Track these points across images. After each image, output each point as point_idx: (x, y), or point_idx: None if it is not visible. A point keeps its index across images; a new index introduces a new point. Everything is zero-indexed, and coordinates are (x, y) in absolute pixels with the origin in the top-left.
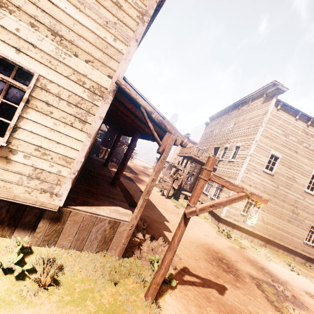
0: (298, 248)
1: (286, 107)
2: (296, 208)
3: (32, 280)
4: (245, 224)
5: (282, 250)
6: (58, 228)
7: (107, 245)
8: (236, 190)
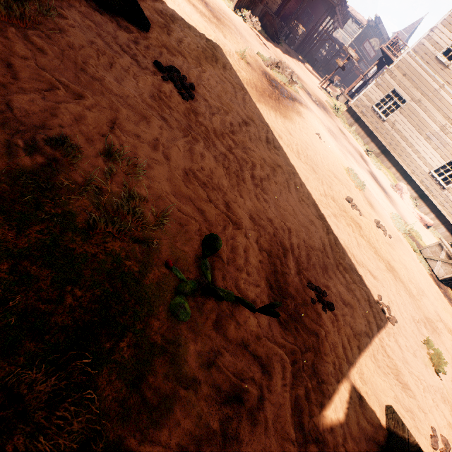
0: (417, 176)
1: None
2: (451, 125)
3: None
4: (369, 121)
5: (395, 171)
6: None
7: None
8: None
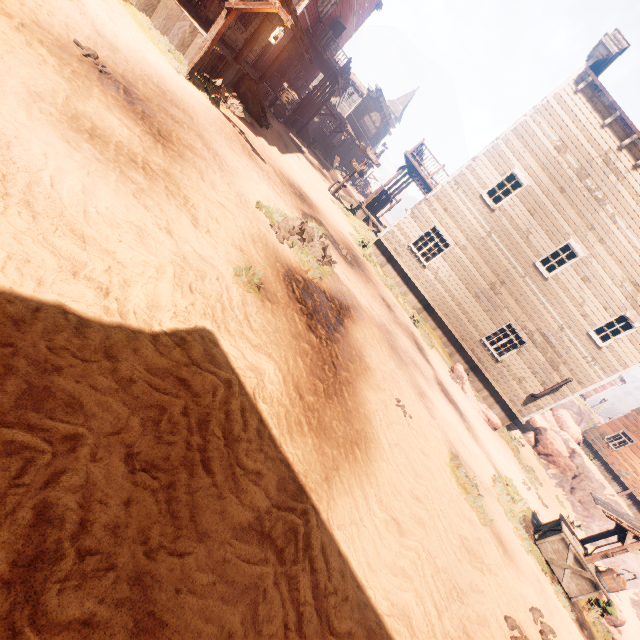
0: (467, 343)
1: (597, 93)
2: (501, 284)
3: (126, 6)
4: (406, 265)
5: (442, 334)
6: (155, 5)
7: (185, 50)
8: (271, 1)
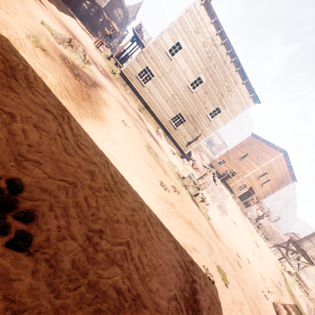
0: (164, 122)
1: (209, 6)
2: (176, 95)
3: None
4: (135, 85)
5: (153, 119)
6: None
7: None
8: None
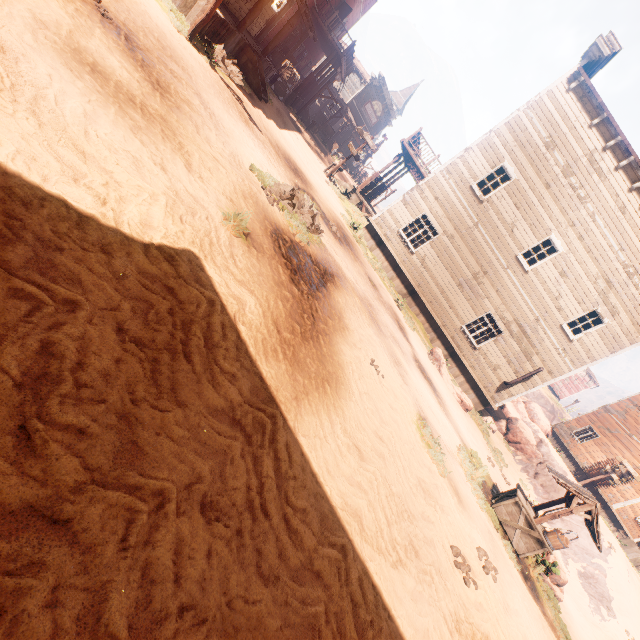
0: (448, 330)
1: (587, 93)
2: (484, 274)
3: None
4: (394, 250)
5: (424, 320)
6: None
7: (187, 11)
8: None
